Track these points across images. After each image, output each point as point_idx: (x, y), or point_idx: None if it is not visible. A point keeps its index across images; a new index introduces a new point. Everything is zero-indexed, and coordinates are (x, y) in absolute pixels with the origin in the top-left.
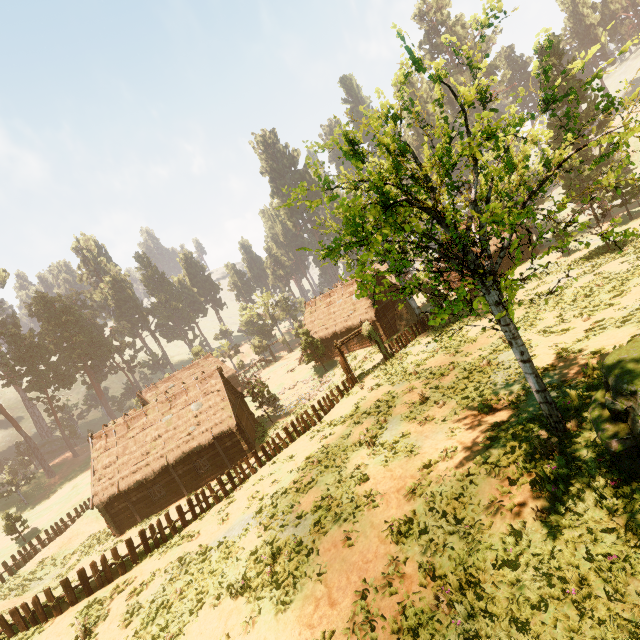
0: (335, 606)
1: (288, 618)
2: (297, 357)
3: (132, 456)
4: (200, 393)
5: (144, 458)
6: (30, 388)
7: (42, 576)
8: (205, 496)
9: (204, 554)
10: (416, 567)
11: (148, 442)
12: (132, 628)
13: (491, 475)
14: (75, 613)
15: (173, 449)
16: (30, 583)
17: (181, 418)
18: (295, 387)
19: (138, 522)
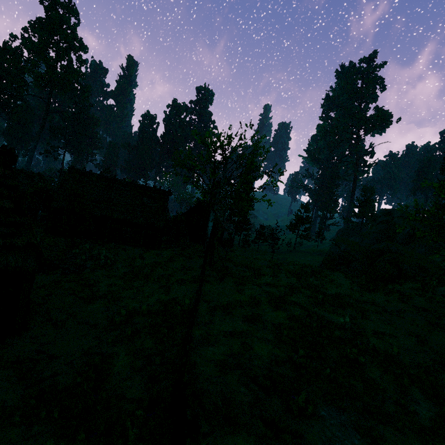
0: None
1: None
2: None
3: None
4: None
5: None
6: None
7: None
8: None
9: None
10: None
11: None
12: None
13: None
14: None
15: None
16: None
17: None
18: None
19: None
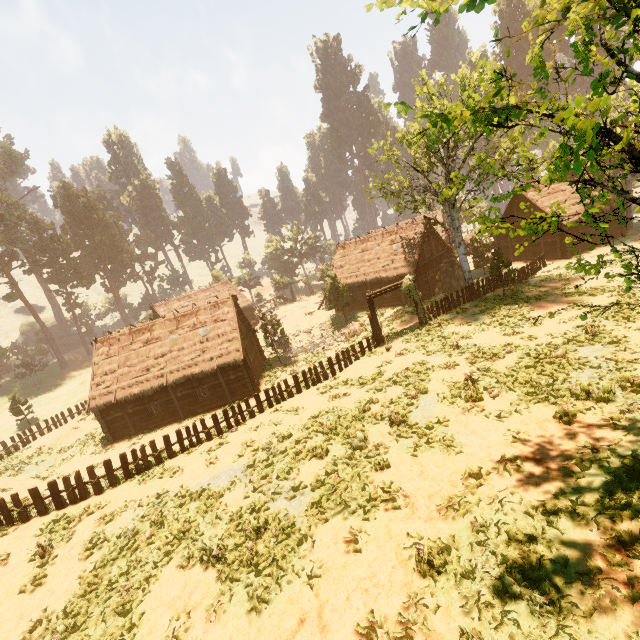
0: (326, 634)
1: (263, 623)
2: (317, 301)
3: (133, 369)
4: (210, 319)
5: (144, 373)
6: (49, 280)
7: (37, 462)
8: (196, 431)
9: (183, 498)
10: (453, 627)
11: (150, 358)
12: (92, 562)
13: (589, 526)
14: (41, 524)
15: (174, 371)
16: (25, 466)
17: (187, 341)
18: (311, 332)
19: (132, 433)
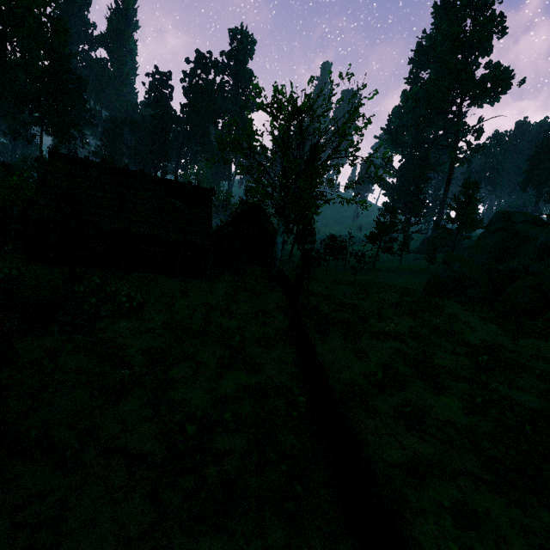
0: None
1: None
2: None
3: None
4: None
5: None
6: None
7: None
8: None
9: None
10: None
11: None
12: None
13: None
14: None
15: None
16: None
17: None
18: None
19: None
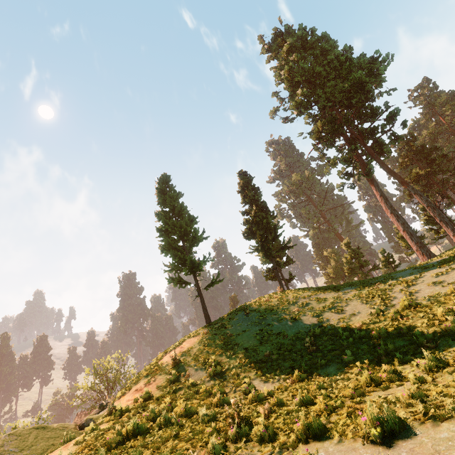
0: None
1: None
2: None
3: None
4: None
5: None
6: None
7: None
8: None
9: None
10: None
11: None
12: None
13: None
14: None
15: None
16: None
17: None
18: None
19: None
